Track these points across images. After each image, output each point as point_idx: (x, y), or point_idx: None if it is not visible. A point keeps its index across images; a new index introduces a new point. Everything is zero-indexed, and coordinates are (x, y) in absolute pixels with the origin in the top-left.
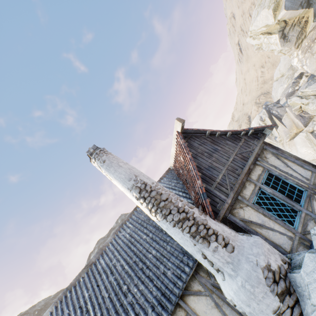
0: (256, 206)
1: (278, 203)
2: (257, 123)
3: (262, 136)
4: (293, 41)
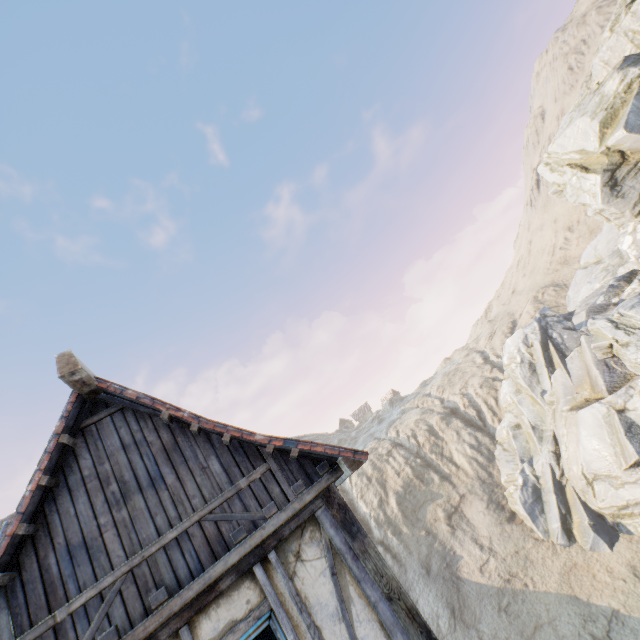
0: None
1: None
2: (516, 345)
3: (327, 473)
4: (631, 198)
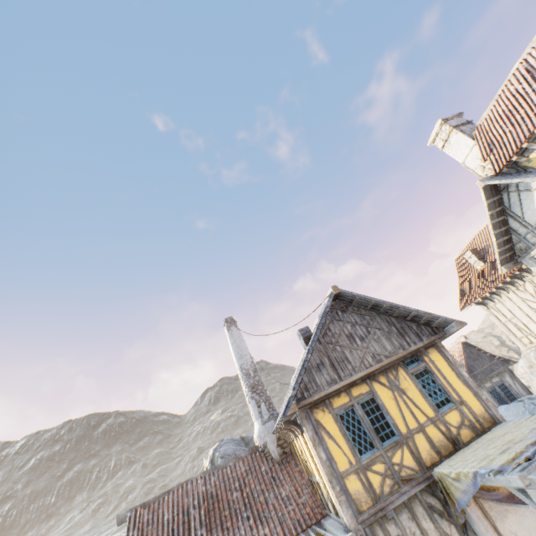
0: (489, 392)
1: (500, 396)
2: None
3: (507, 364)
4: None
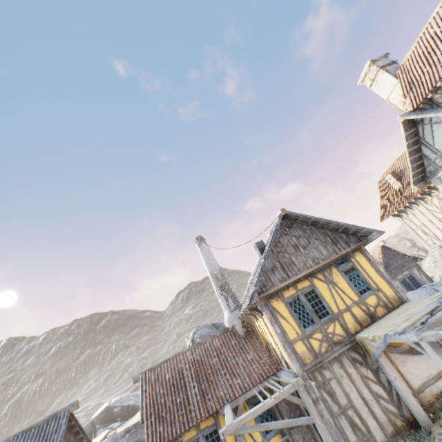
0: (400, 282)
1: (409, 285)
2: None
3: (416, 260)
4: None
